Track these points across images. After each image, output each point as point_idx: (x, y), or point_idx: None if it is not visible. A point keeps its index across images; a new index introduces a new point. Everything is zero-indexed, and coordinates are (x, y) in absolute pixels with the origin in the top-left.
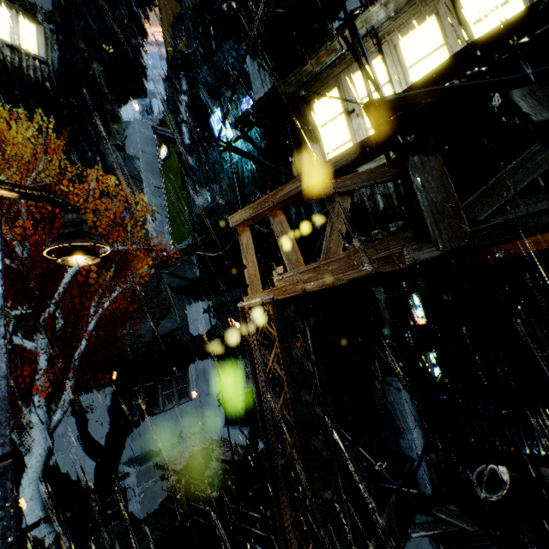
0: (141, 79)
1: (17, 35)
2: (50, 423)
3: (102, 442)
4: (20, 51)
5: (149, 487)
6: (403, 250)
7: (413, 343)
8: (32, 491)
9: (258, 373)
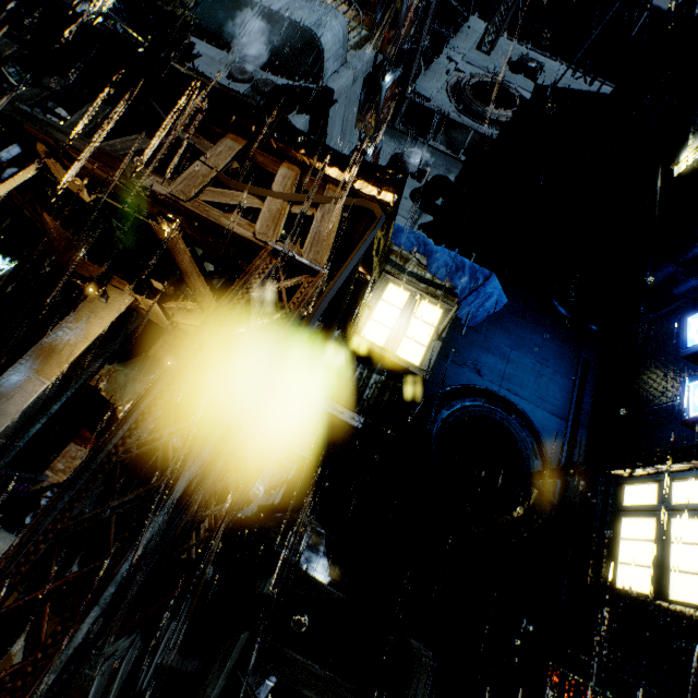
0: None
1: None
2: None
3: None
4: None
5: None
6: None
7: None
8: None
9: None
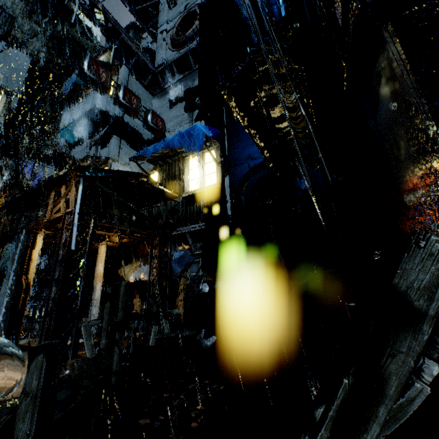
0: None
1: None
2: None
3: None
4: None
5: None
6: None
7: None
8: None
9: None
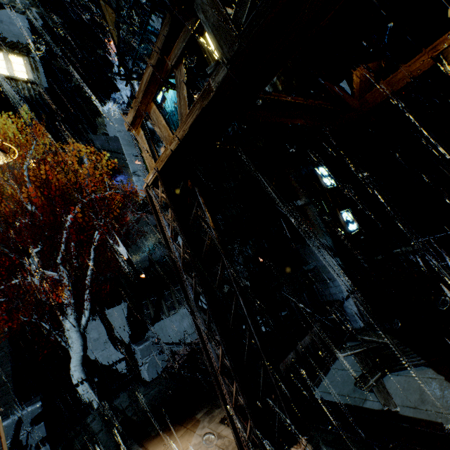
0: (112, 80)
1: (11, 69)
2: (80, 326)
3: (127, 341)
4: (15, 79)
5: (151, 359)
6: (210, 81)
7: (326, 208)
8: (78, 373)
9: (166, 234)
